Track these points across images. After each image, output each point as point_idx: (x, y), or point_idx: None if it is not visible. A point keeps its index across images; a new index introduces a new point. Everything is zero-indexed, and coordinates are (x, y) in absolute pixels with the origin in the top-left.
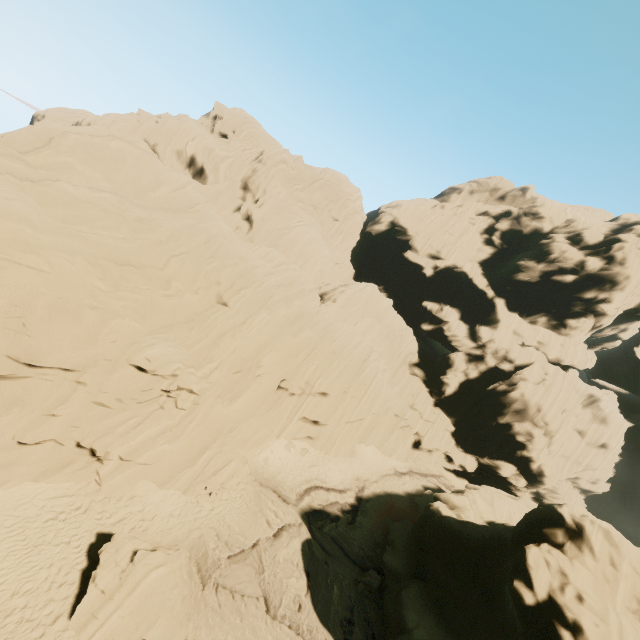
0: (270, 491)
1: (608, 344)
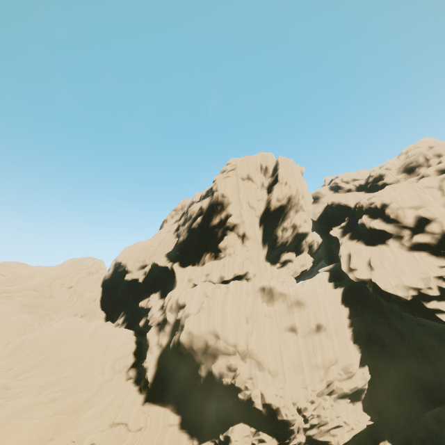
0: None
1: (307, 241)
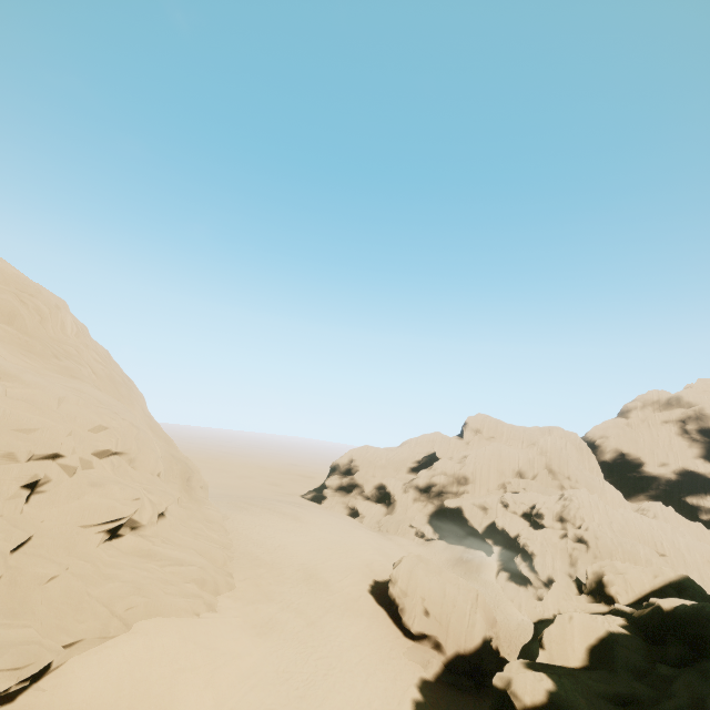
0: None
1: None
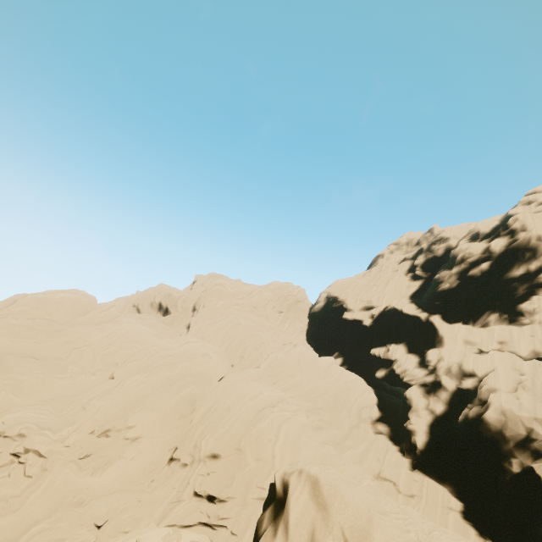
0: None
1: None
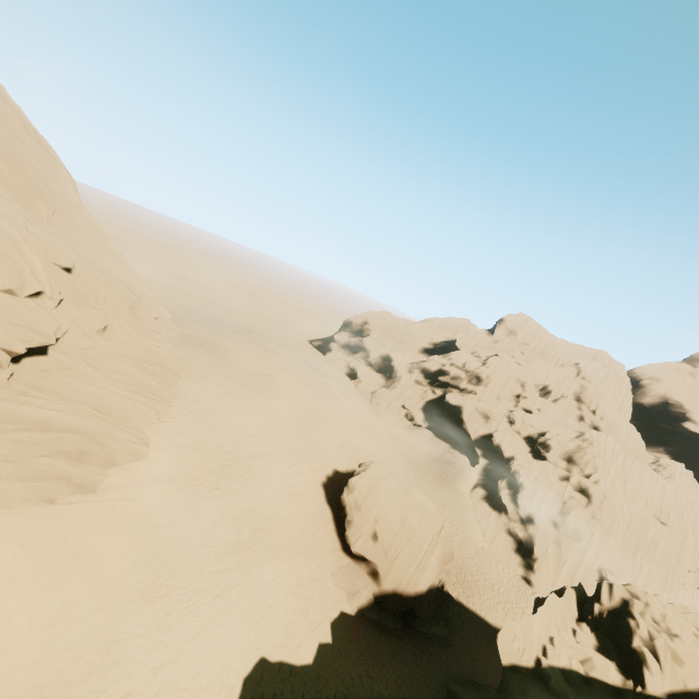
0: None
1: None
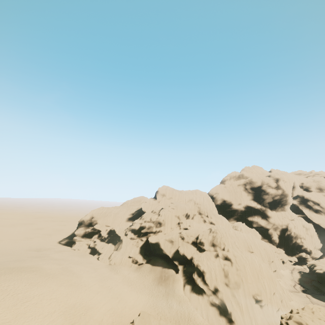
0: (294, 292)
1: None
